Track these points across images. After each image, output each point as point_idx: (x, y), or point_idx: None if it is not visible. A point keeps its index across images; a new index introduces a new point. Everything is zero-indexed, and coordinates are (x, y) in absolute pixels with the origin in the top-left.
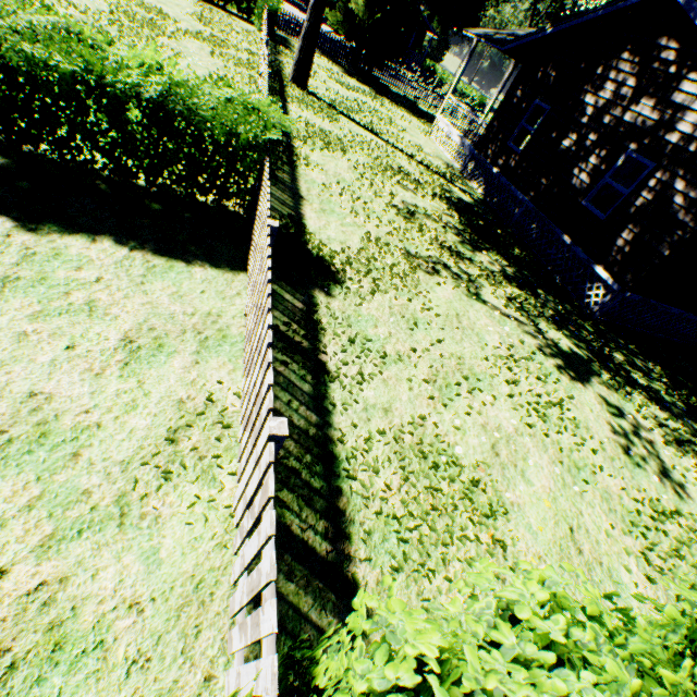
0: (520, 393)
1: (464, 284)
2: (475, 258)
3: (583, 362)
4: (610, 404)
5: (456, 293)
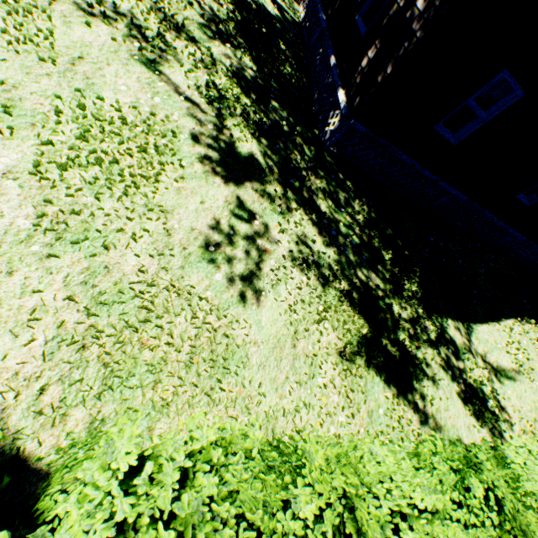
0: (79, 148)
1: (140, 45)
2: (206, 43)
3: (256, 168)
4: (246, 208)
5: (116, 46)
